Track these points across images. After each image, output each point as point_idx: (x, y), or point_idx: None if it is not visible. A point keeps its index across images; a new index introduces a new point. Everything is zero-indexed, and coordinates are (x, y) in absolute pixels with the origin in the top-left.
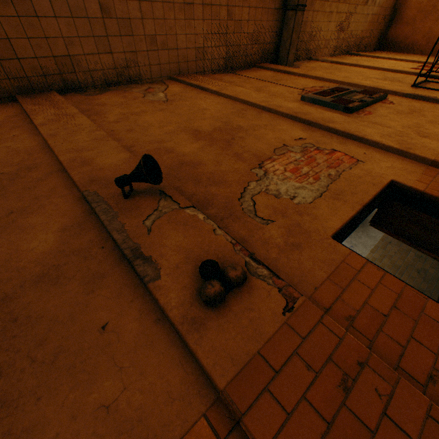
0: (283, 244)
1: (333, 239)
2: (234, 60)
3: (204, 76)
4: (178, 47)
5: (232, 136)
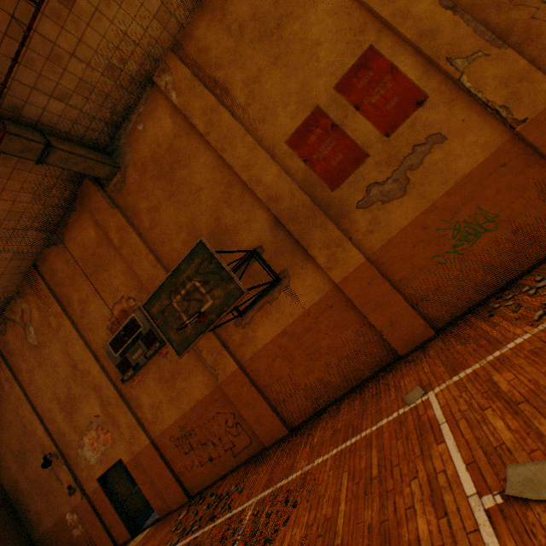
0: (86, 478)
1: (99, 477)
2: (51, 221)
3: (44, 260)
4: (1, 273)
5: (73, 408)
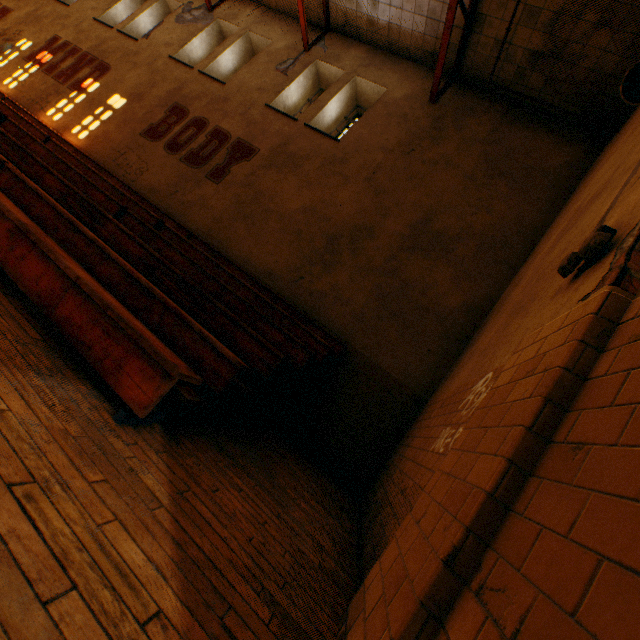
0: None
1: None
2: None
3: None
4: None
5: None
